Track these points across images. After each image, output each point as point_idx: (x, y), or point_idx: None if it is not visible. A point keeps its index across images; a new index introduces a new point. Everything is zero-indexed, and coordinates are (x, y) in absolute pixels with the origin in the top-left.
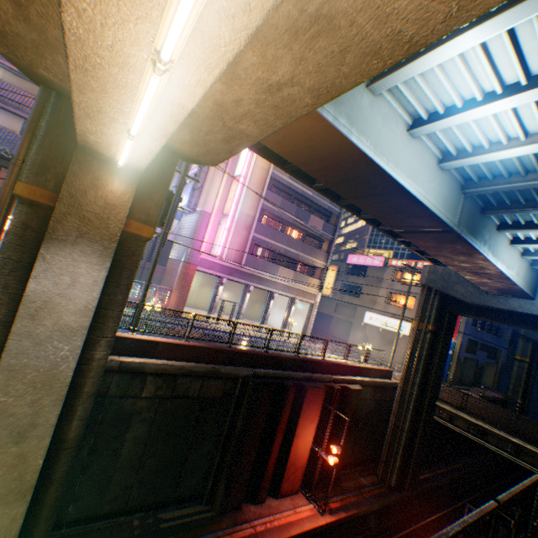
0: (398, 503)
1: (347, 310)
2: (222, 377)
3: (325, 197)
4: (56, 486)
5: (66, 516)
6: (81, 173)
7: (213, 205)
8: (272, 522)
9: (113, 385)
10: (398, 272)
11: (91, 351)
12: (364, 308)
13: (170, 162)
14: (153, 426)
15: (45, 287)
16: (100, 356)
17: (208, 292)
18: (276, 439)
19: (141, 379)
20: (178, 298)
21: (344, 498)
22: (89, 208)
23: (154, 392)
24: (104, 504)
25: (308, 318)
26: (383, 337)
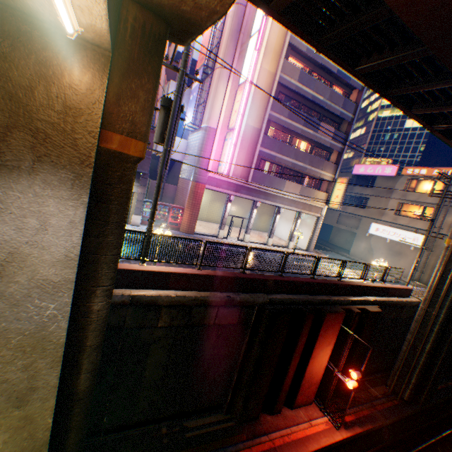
0: (410, 416)
1: (350, 221)
2: (237, 304)
3: (368, 86)
4: (75, 431)
5: (102, 425)
6: (16, 56)
7: (218, 120)
8: (289, 436)
9: (128, 318)
10: (413, 182)
11: (86, 303)
12: (369, 219)
13: (155, 35)
14: (171, 352)
15: (5, 234)
16: (98, 307)
17: (216, 207)
18: (292, 361)
19: (155, 311)
20: (190, 216)
21: (357, 412)
22: (41, 115)
23: (169, 322)
24: (134, 415)
25: (313, 231)
26: (390, 249)
